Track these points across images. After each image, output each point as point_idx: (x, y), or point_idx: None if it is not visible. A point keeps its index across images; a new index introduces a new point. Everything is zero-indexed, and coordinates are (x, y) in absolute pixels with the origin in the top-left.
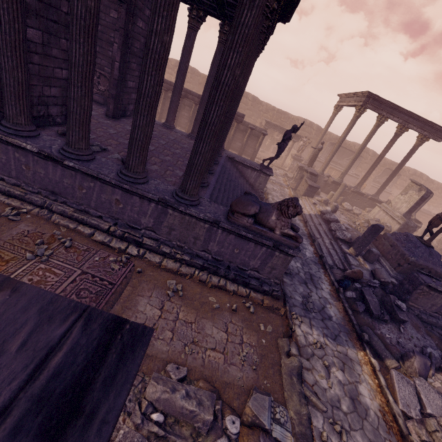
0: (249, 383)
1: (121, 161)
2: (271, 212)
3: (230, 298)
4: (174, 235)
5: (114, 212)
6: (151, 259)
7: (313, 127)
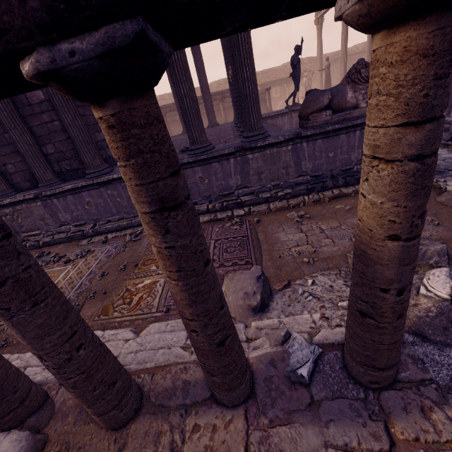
0: (444, 234)
1: (182, 152)
2: (344, 90)
3: (355, 198)
4: (265, 178)
5: (204, 191)
6: (259, 209)
7: (305, 62)
